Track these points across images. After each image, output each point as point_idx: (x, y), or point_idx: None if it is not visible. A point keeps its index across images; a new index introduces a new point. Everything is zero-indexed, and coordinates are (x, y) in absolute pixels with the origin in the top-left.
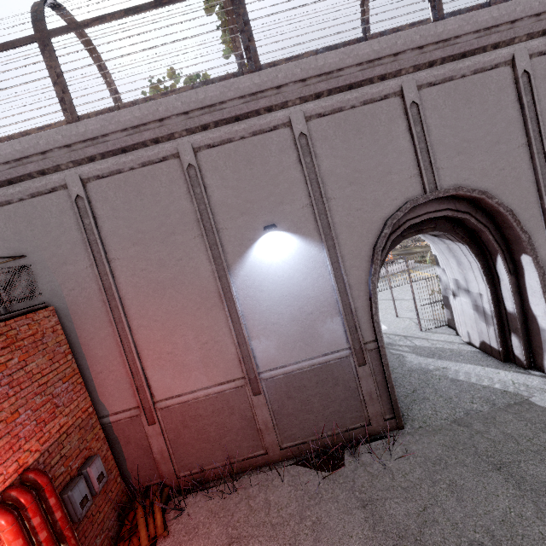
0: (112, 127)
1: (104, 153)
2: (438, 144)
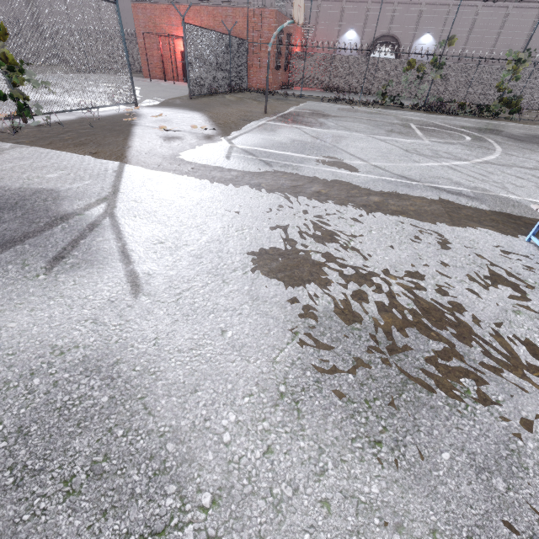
0: None
1: None
2: (396, 21)
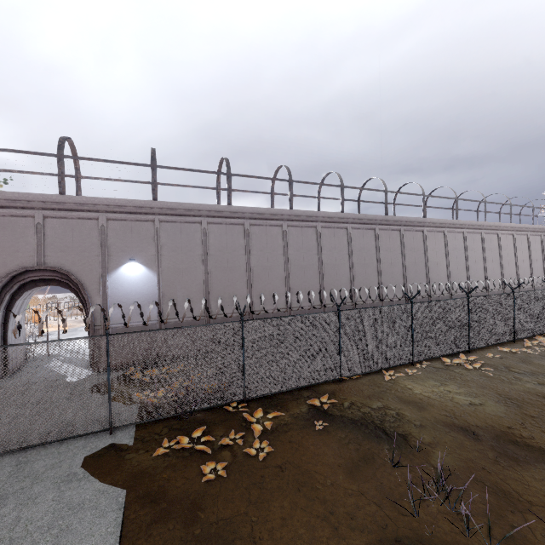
0: None
1: None
2: (51, 245)
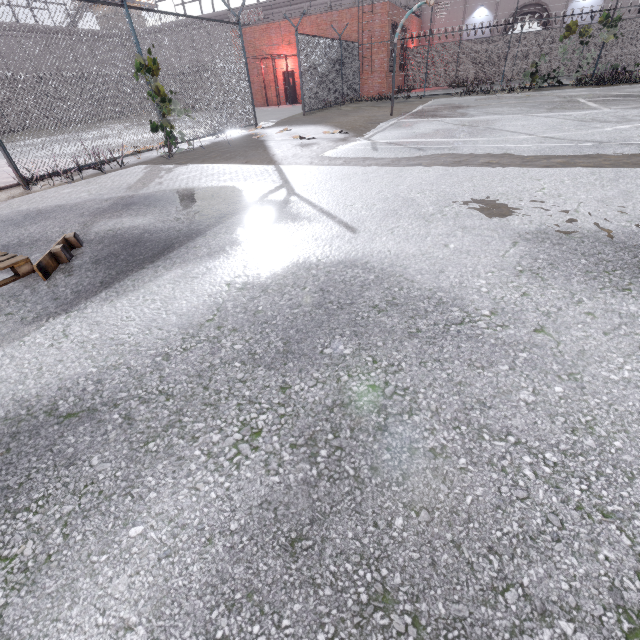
0: None
1: None
2: None
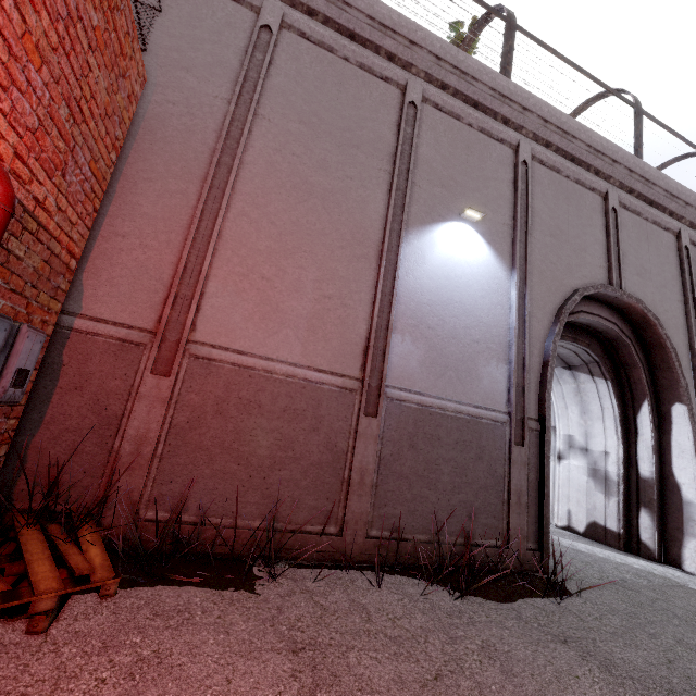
0: (361, 4)
1: (330, 19)
2: (624, 256)
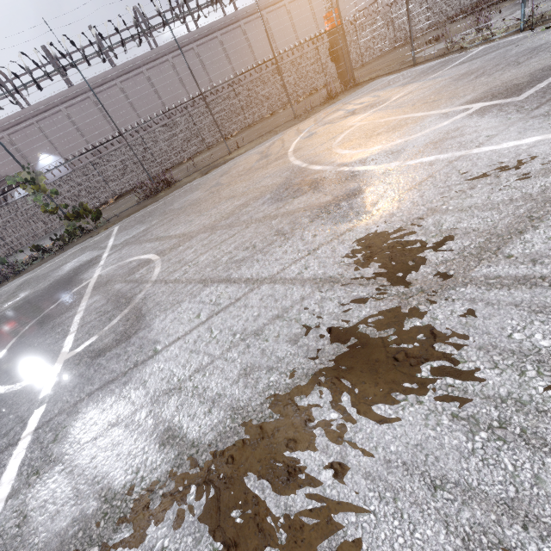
0: None
1: None
2: None
